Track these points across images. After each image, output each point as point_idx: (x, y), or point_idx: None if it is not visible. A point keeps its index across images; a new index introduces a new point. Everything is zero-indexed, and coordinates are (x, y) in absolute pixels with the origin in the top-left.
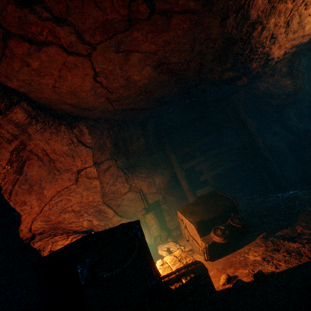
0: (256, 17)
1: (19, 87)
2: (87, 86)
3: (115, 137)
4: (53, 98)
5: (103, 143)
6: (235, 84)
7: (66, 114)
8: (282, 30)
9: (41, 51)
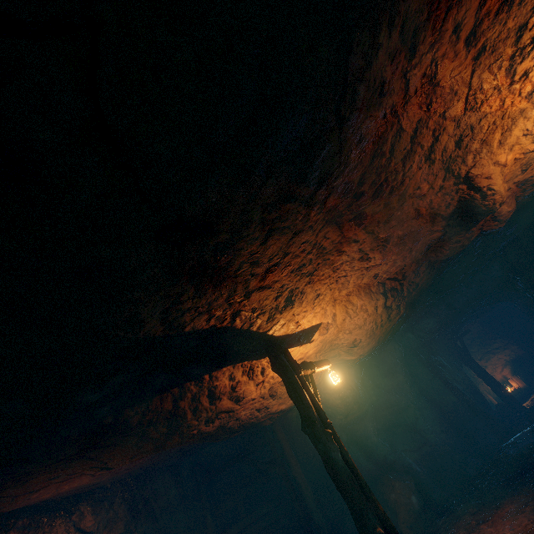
0: (217, 426)
1: (20, 506)
2: (87, 480)
3: (132, 499)
4: (53, 495)
5: (113, 514)
6: (264, 425)
7: (68, 497)
8: (268, 401)
9: (40, 490)
